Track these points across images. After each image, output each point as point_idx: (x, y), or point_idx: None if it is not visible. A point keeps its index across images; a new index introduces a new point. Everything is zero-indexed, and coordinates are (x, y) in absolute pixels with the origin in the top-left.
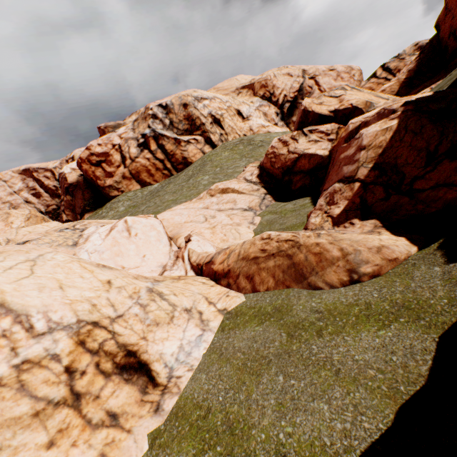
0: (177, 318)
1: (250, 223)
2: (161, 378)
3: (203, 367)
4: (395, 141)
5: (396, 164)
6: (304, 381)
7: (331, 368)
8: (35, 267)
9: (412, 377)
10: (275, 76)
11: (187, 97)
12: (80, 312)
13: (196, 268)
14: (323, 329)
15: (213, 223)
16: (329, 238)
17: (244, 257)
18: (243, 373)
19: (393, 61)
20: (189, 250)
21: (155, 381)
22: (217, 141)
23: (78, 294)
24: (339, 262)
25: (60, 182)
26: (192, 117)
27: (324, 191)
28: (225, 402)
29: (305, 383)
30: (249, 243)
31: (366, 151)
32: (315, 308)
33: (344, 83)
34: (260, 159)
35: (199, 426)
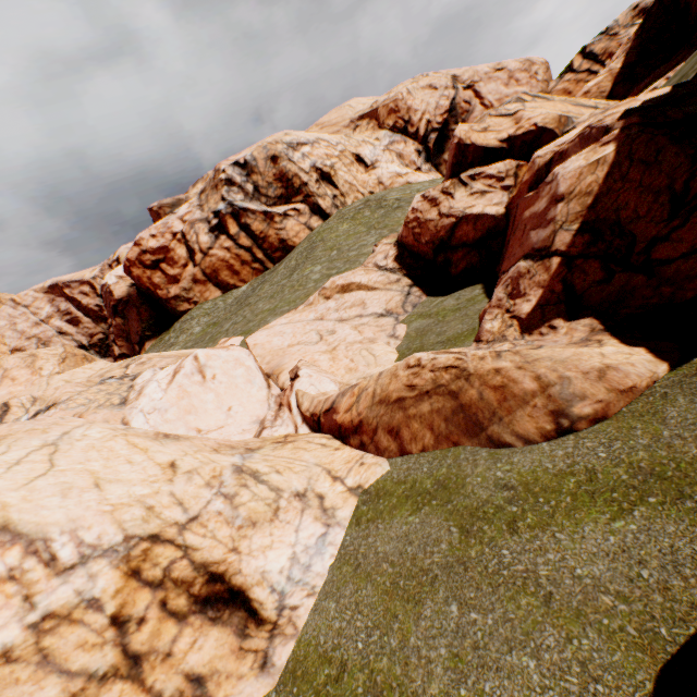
0: (284, 510)
1: (390, 337)
2: (268, 611)
3: (330, 589)
4: (613, 180)
5: (619, 220)
6: (493, 615)
7: (537, 592)
8: (56, 455)
9: (679, 609)
10: (409, 93)
11: (275, 145)
12: (128, 523)
13: (311, 421)
14: (517, 519)
15: (333, 343)
16: (516, 359)
17: (382, 399)
18: (394, 599)
19: (598, 40)
20: (297, 393)
21: (258, 616)
22: (329, 208)
23: (125, 493)
24: (536, 399)
25: (104, 299)
26: (287, 175)
27: (503, 274)
28: (367, 652)
29: (495, 618)
30: (388, 374)
31: (566, 202)
32: (503, 481)
33: (522, 89)
34: (398, 229)
35: (329, 695)
